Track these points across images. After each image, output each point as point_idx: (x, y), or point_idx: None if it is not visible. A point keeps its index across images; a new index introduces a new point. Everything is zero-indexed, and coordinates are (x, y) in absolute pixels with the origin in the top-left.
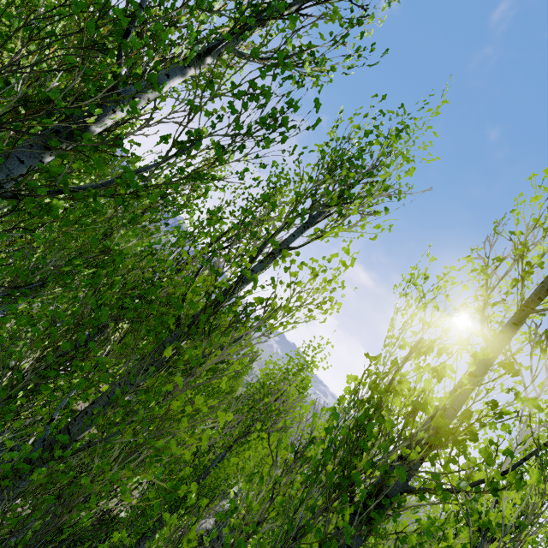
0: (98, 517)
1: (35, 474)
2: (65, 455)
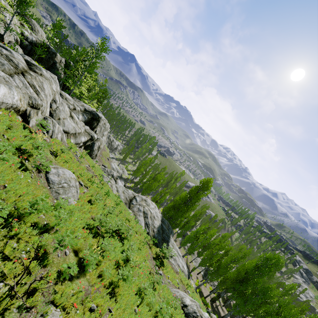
0: None
1: None
2: None
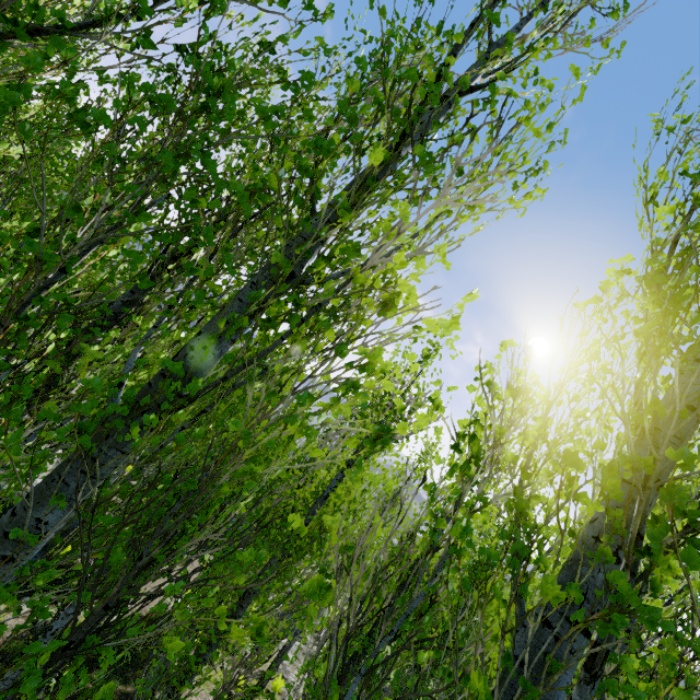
0: (141, 616)
1: (135, 431)
2: (181, 401)
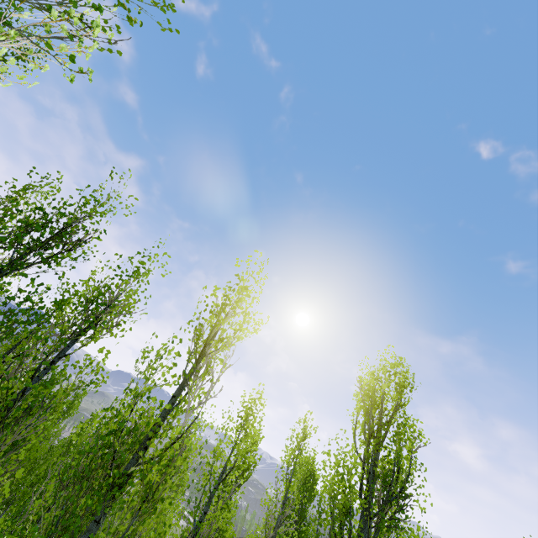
0: None
1: None
2: None
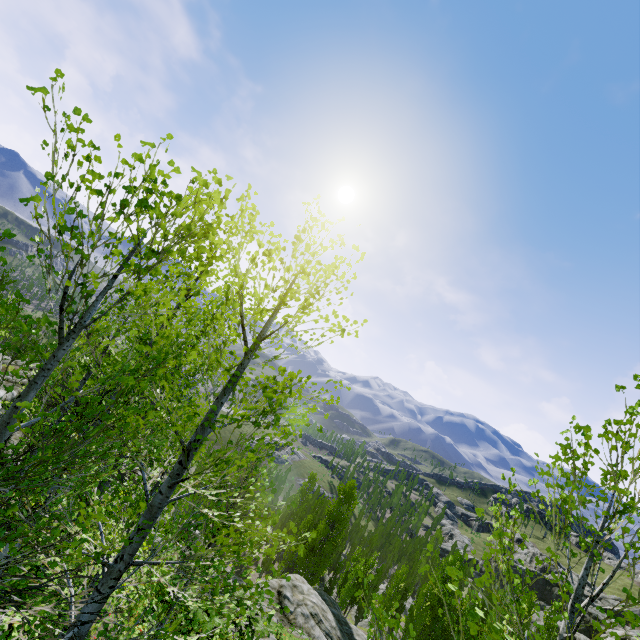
0: None
1: None
2: None
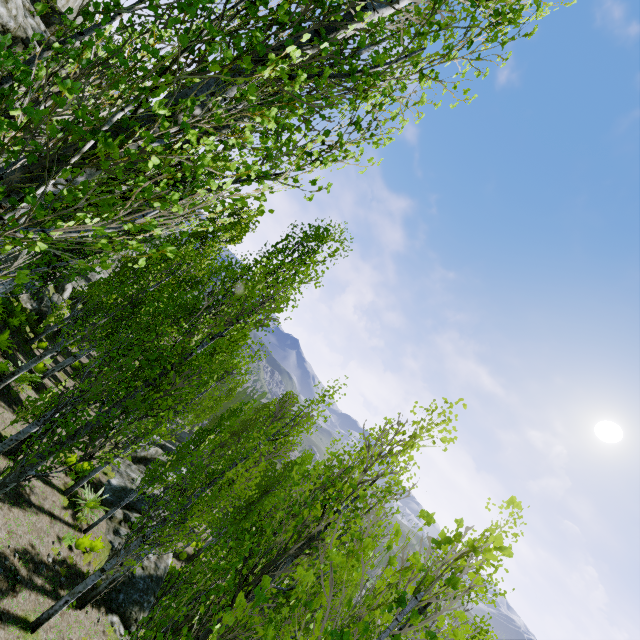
0: None
1: None
2: None
